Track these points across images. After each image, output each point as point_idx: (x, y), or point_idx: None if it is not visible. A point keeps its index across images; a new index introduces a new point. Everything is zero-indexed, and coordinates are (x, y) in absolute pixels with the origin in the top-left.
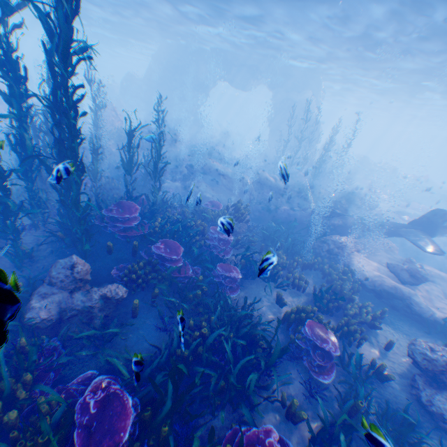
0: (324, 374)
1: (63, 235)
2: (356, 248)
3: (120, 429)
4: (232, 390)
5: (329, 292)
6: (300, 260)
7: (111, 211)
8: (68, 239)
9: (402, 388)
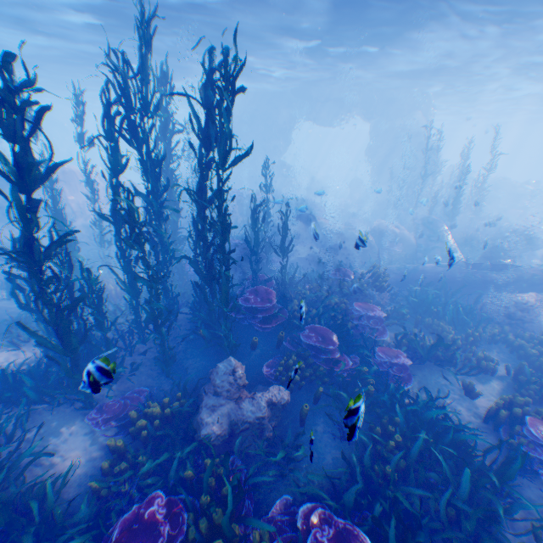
0: None
1: (204, 334)
2: None
3: None
4: (472, 521)
5: (532, 374)
6: (474, 332)
7: (248, 300)
8: (209, 337)
9: None
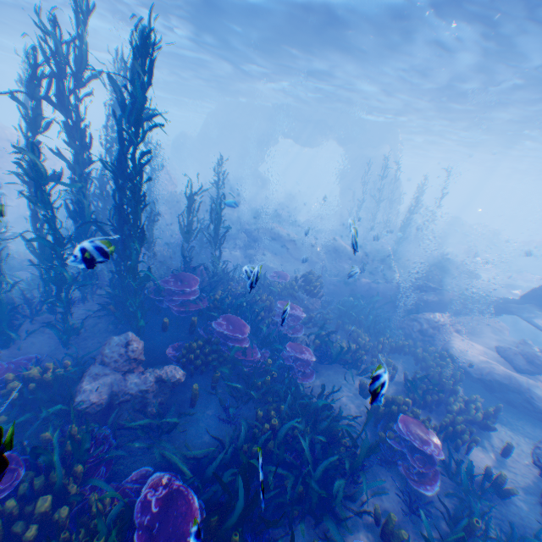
0: (426, 483)
1: (114, 309)
2: (455, 327)
3: (186, 533)
4: (312, 496)
5: (425, 382)
6: (386, 341)
7: (167, 283)
8: (119, 313)
9: (530, 508)
